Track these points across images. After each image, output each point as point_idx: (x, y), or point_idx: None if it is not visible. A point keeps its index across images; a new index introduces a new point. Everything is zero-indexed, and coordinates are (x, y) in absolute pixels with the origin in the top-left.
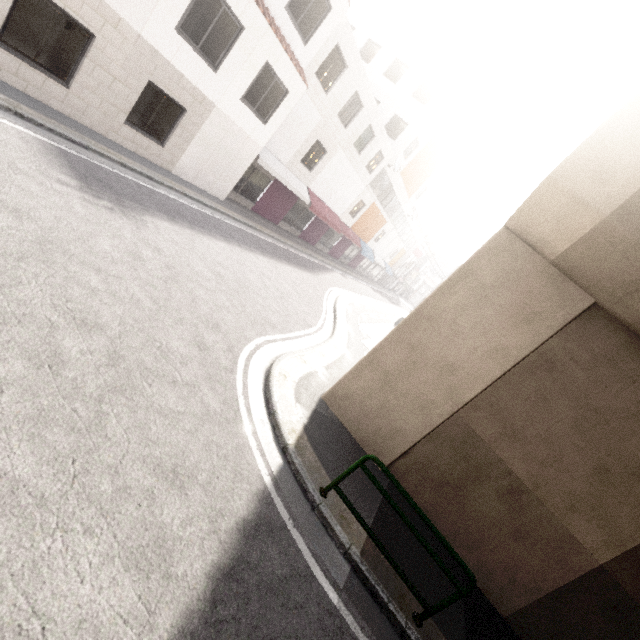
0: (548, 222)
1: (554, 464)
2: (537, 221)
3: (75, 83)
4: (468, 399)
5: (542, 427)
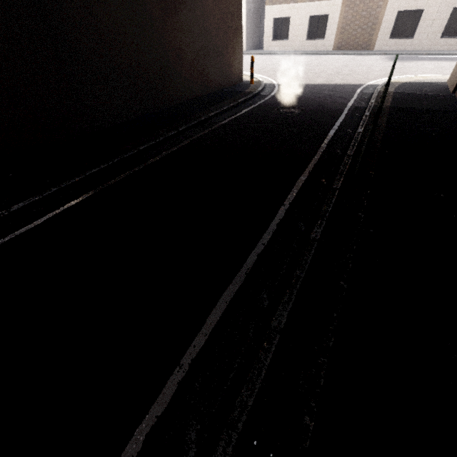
0: None
1: None
2: None
3: (415, 35)
4: None
5: None
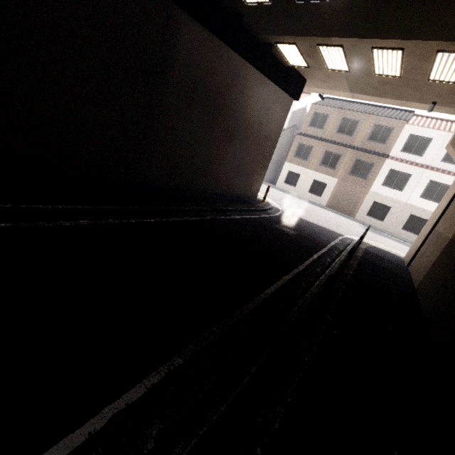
0: (453, 155)
1: (451, 218)
2: (454, 158)
3: (384, 220)
4: (435, 221)
5: (452, 210)
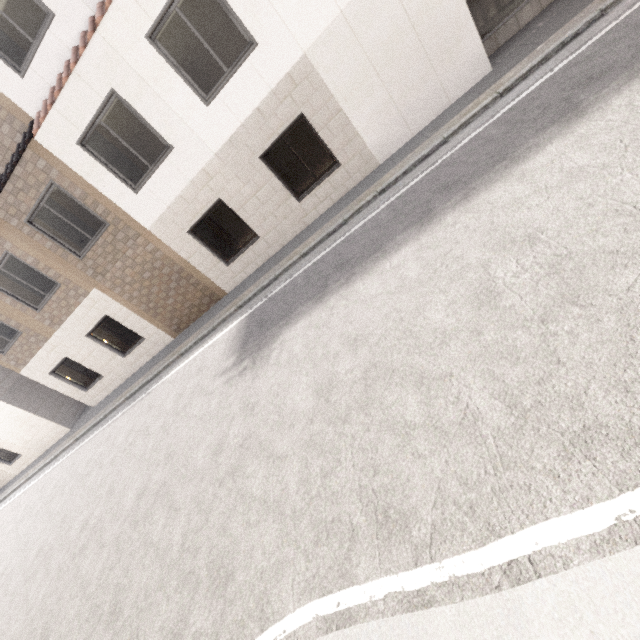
0: None
1: None
2: None
3: (256, 230)
4: None
5: None
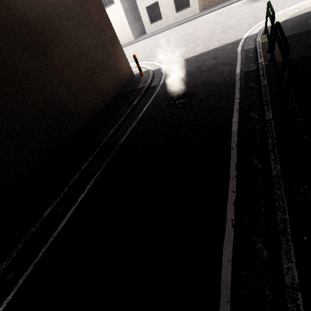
0: None
1: None
2: None
3: None
4: None
5: None
